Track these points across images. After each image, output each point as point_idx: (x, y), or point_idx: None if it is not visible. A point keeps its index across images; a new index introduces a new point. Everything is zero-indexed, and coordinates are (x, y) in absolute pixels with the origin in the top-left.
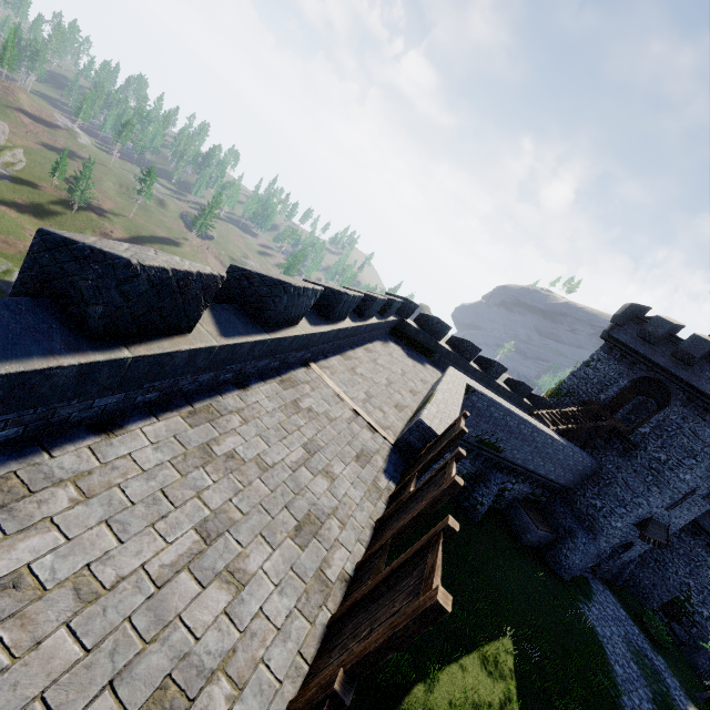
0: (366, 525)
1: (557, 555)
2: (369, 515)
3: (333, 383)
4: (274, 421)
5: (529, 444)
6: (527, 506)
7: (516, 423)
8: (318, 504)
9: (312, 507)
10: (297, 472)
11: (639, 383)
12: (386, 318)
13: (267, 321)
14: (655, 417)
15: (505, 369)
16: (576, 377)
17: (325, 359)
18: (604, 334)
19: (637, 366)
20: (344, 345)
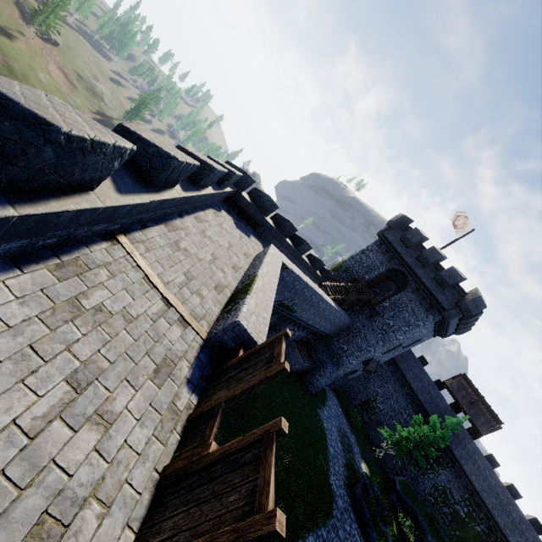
0: (146, 484)
1: (312, 378)
2: (155, 463)
3: (145, 263)
4: (20, 341)
5: (315, 308)
6: (301, 345)
7: (310, 294)
8: (70, 485)
9: (54, 498)
10: (43, 433)
11: (391, 271)
12: (223, 189)
13: (13, 182)
14: (394, 297)
15: (310, 248)
16: (354, 260)
17: (143, 230)
18: (380, 233)
19: (393, 260)
20: (171, 213)
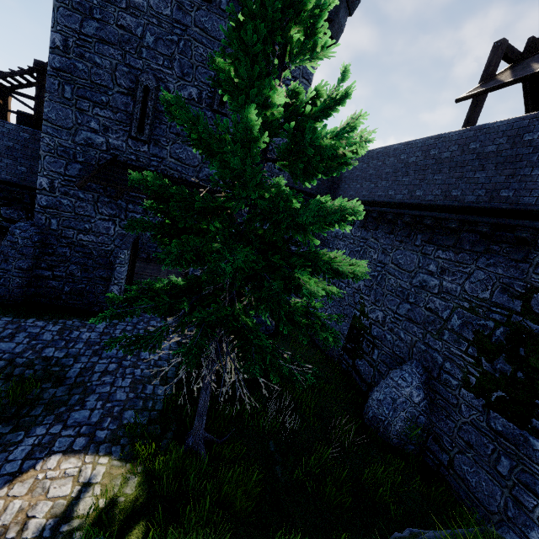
0: None
1: None
2: None
3: None
4: None
5: None
6: None
7: None
8: None
9: None
10: None
11: None
12: None
13: None
14: None
15: None
16: None
17: None
18: None
19: None
20: None
